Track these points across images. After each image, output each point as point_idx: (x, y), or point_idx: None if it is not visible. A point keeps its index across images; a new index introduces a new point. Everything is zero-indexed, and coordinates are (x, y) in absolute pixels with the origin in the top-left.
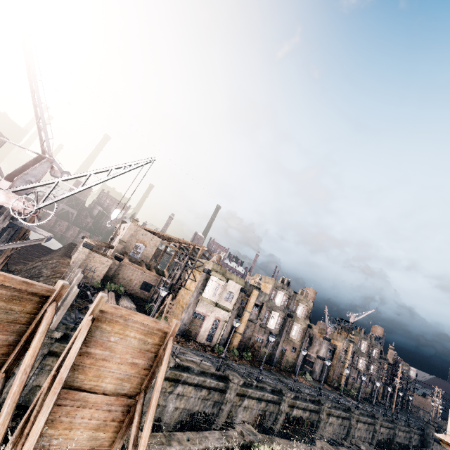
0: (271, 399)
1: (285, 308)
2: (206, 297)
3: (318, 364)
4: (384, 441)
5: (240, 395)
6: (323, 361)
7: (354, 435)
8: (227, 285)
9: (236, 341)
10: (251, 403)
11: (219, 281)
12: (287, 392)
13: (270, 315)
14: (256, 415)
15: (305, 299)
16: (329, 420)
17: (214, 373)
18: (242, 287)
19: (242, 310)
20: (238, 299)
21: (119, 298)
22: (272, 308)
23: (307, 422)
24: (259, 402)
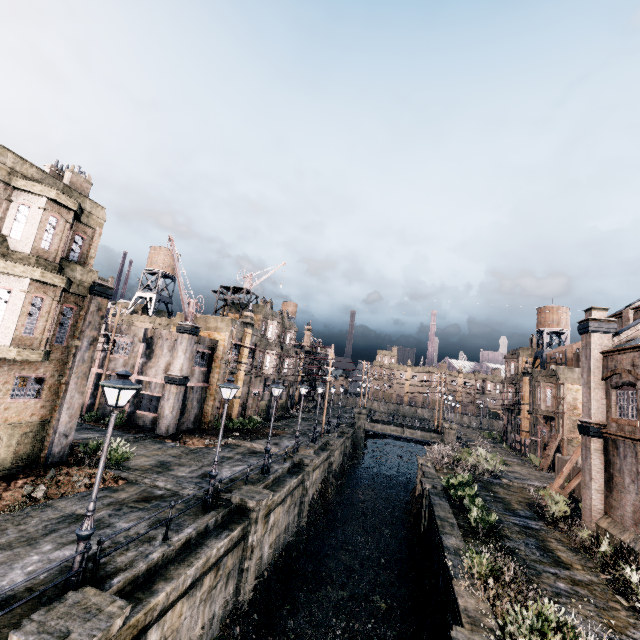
0: None
1: None
2: None
3: (171, 397)
4: (318, 492)
5: None
6: (183, 387)
7: (260, 557)
8: None
9: None
10: None
11: None
12: None
13: None
14: None
15: (57, 186)
16: None
17: None
18: None
19: None
20: None
21: None
22: None
23: None
24: None
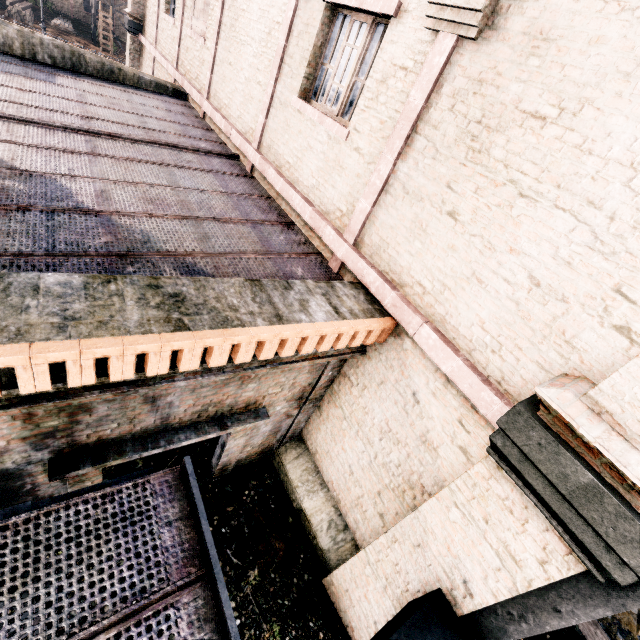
0: None
1: None
2: None
3: None
4: None
5: None
6: None
7: None
8: None
9: None
10: None
11: None
12: None
13: None
14: None
15: None
16: None
17: None
18: None
19: None
20: None
21: (52, 19)
22: None
23: None
24: None
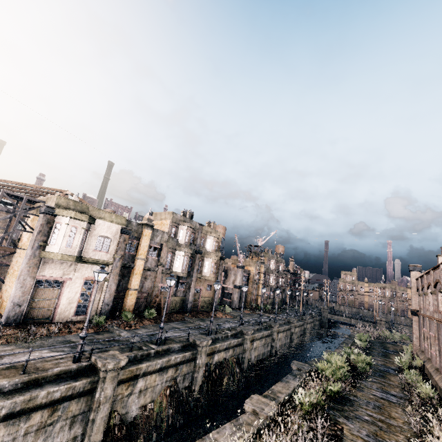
0: (181, 359)
1: (192, 244)
2: (53, 251)
3: (236, 293)
4: (298, 338)
5: (128, 380)
6: (240, 289)
7: (276, 347)
8: (95, 227)
9: (131, 300)
10: (150, 380)
11: (73, 222)
12: (203, 341)
13: (174, 257)
14: (162, 391)
15: (213, 231)
16: (254, 346)
17: (64, 370)
18: (123, 226)
19: (133, 259)
20: (118, 244)
21: None
22: (175, 248)
23: (232, 361)
24: (163, 373)
